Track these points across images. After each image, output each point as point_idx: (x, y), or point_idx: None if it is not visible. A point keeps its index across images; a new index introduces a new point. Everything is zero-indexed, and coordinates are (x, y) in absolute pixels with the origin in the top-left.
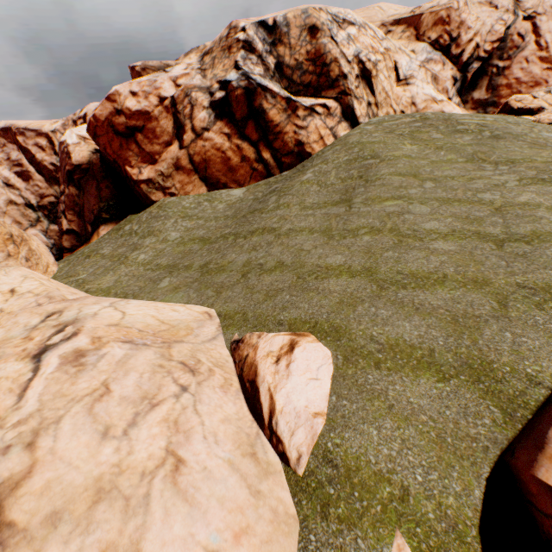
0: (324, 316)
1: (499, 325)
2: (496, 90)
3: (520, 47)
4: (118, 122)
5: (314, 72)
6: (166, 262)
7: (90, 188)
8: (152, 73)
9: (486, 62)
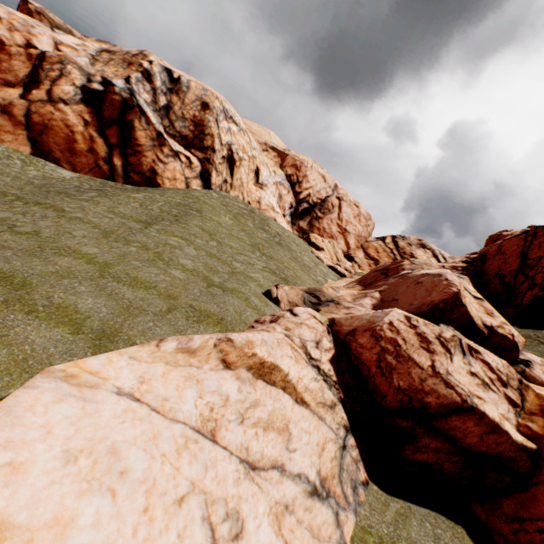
0: (26, 275)
1: (153, 318)
2: (312, 228)
3: (331, 211)
4: None
5: (193, 132)
6: None
7: None
8: (47, 23)
9: (312, 207)
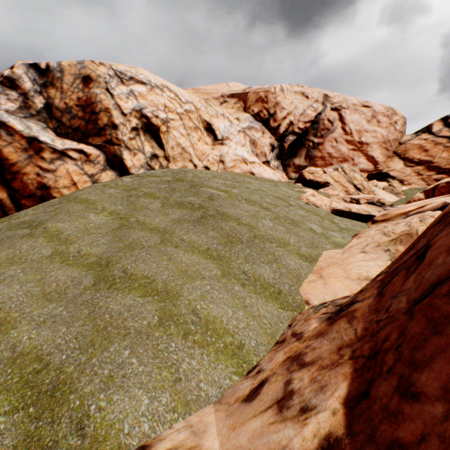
0: None
1: None
2: (313, 160)
3: (330, 129)
4: None
5: (84, 118)
6: None
7: None
8: None
9: (303, 137)
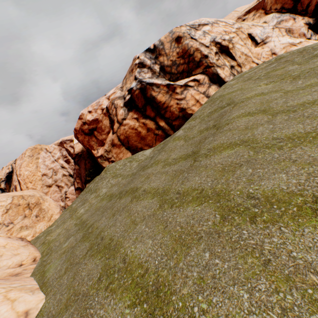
0: None
1: None
2: None
3: None
4: (85, 128)
5: (184, 63)
6: (85, 218)
7: (82, 164)
8: None
9: None
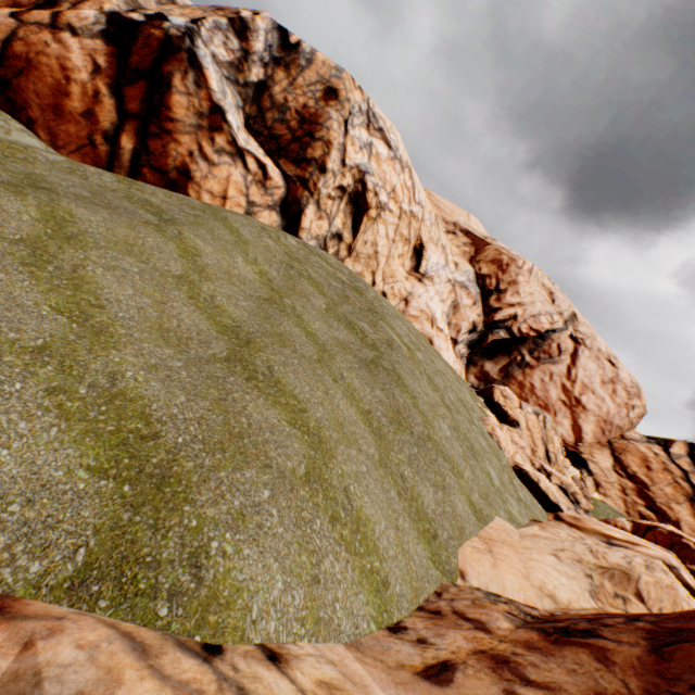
0: None
1: None
2: (508, 379)
3: (553, 358)
4: None
5: (294, 131)
6: None
7: None
8: None
9: (516, 343)
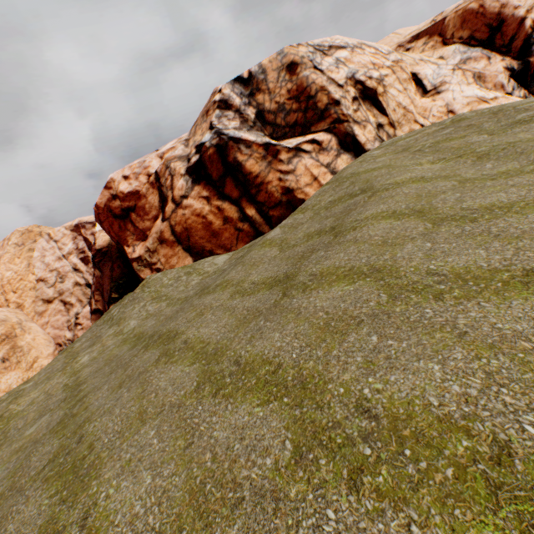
0: None
1: None
2: None
3: None
4: (115, 206)
5: (299, 109)
6: (84, 375)
7: (106, 269)
8: None
9: None
